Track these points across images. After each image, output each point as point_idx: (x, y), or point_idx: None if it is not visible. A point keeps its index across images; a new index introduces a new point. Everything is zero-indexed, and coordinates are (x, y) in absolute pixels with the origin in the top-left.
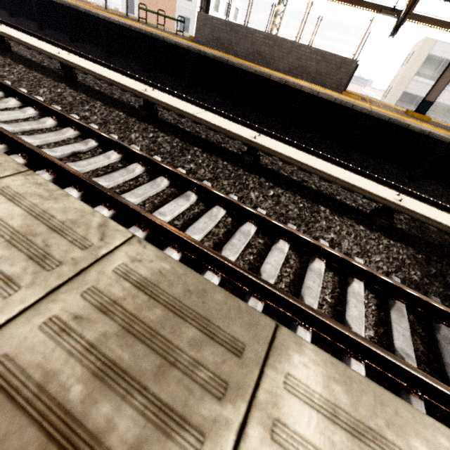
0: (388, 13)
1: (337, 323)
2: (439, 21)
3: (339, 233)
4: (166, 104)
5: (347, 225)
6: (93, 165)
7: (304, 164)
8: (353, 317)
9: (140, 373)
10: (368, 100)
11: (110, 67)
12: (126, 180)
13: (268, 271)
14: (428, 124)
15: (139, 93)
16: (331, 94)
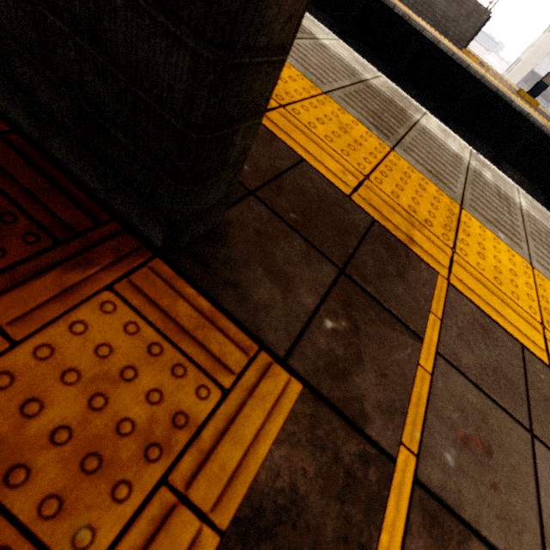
0: None
1: None
2: None
3: None
4: None
5: None
6: None
7: None
8: None
9: (399, 101)
10: (486, 67)
11: None
12: None
13: None
14: (533, 109)
15: None
16: (451, 47)
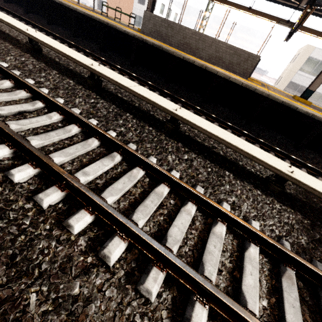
0: (284, 23)
1: (234, 301)
2: (320, 33)
3: (240, 196)
4: (107, 77)
5: (247, 189)
6: (34, 124)
7: (215, 135)
8: (248, 286)
9: None
10: (266, 86)
11: (74, 45)
12: (62, 138)
13: (174, 235)
14: (310, 107)
15: (86, 67)
16: (239, 79)
